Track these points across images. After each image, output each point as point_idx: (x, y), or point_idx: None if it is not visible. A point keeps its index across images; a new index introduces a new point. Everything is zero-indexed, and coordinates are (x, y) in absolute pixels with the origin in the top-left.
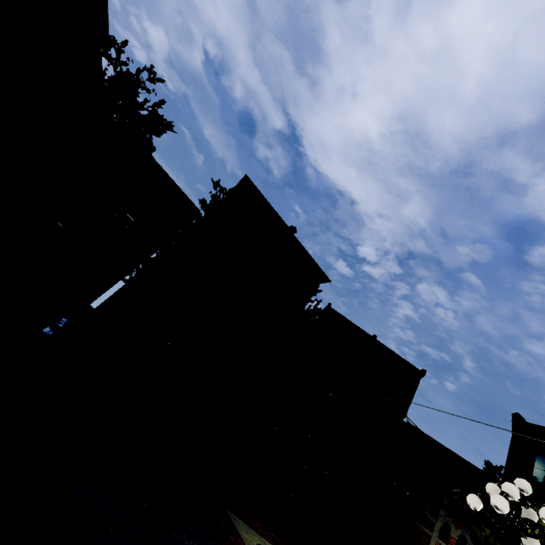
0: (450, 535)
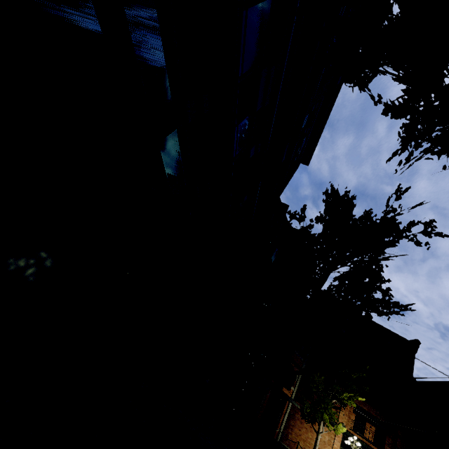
0: None
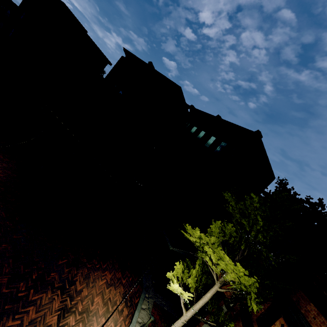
0: None
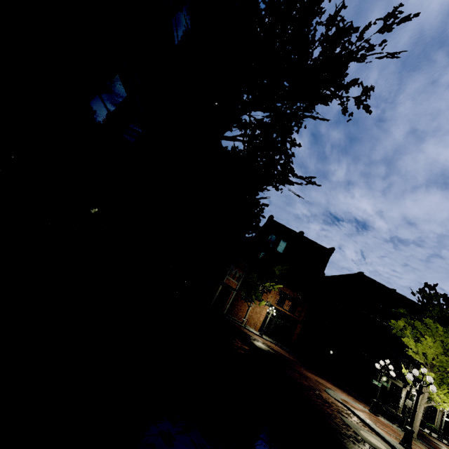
0: (232, 273)
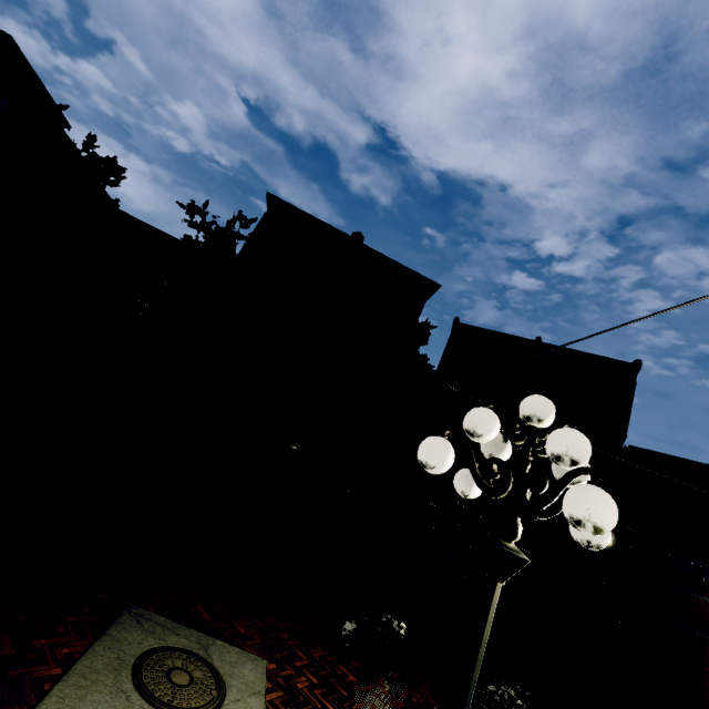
0: None
